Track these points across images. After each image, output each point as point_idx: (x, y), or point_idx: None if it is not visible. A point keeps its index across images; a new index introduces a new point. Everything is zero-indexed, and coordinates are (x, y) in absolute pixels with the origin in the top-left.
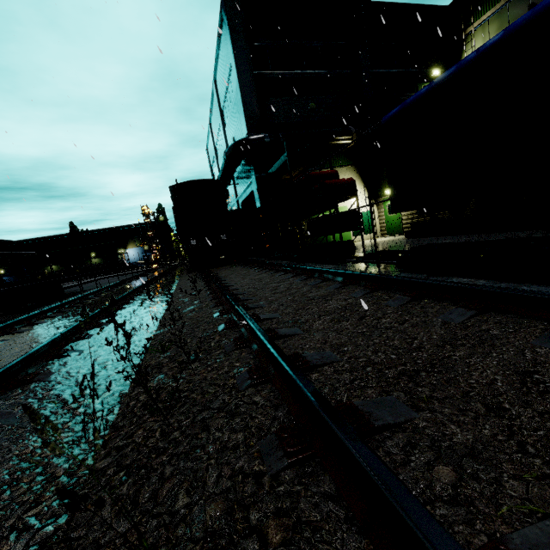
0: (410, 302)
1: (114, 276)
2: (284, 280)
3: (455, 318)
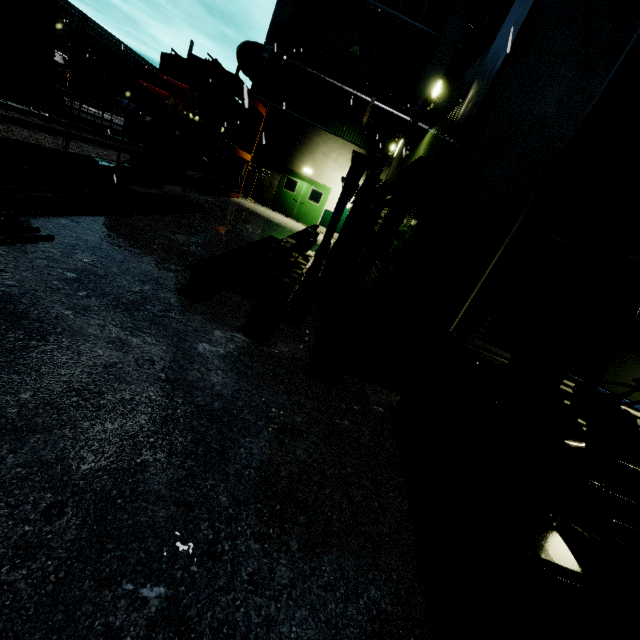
0: None
1: None
2: None
3: None
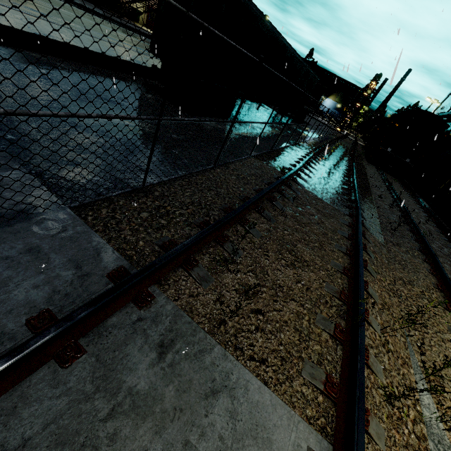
0: (446, 241)
1: (314, 118)
2: (418, 209)
3: (449, 246)
